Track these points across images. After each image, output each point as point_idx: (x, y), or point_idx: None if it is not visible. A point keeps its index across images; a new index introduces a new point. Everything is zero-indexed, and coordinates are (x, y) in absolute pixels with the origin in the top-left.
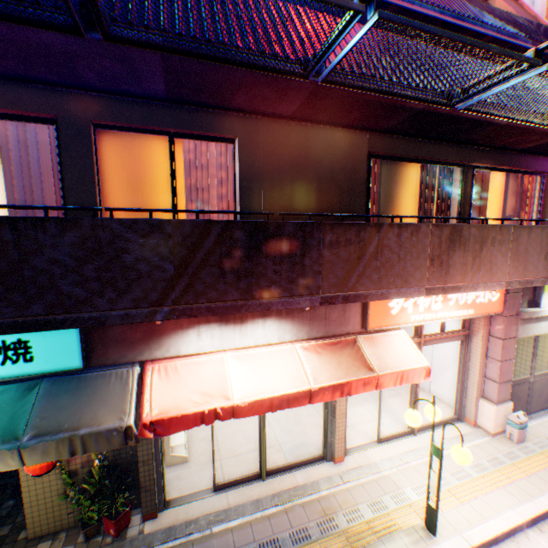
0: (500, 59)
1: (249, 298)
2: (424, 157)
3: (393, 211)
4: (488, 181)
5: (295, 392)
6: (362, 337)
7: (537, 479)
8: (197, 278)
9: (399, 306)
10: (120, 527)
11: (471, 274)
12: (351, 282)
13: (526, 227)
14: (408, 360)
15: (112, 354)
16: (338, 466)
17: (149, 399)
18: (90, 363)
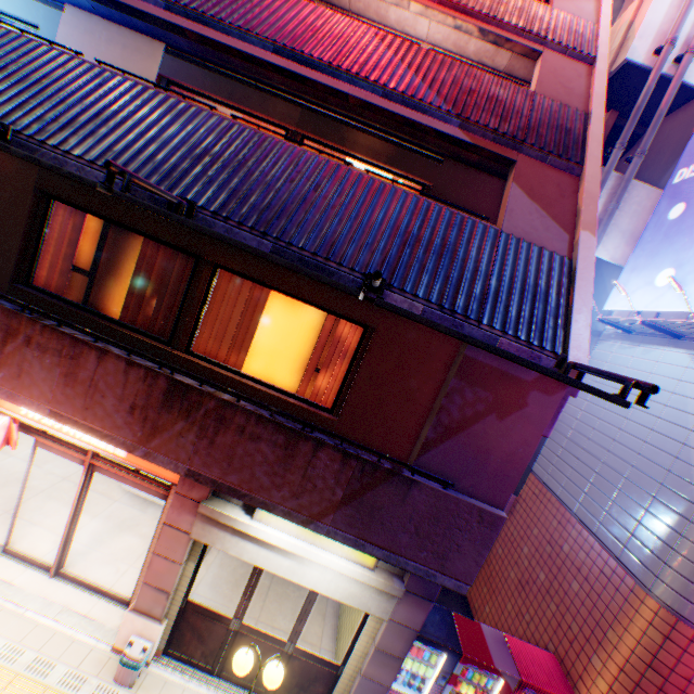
0: (438, 142)
1: None
2: (120, 222)
3: (119, 284)
4: (268, 300)
5: None
6: None
7: None
8: None
9: None
10: None
11: None
12: None
13: (99, 348)
14: None
15: None
16: None
17: None
18: None
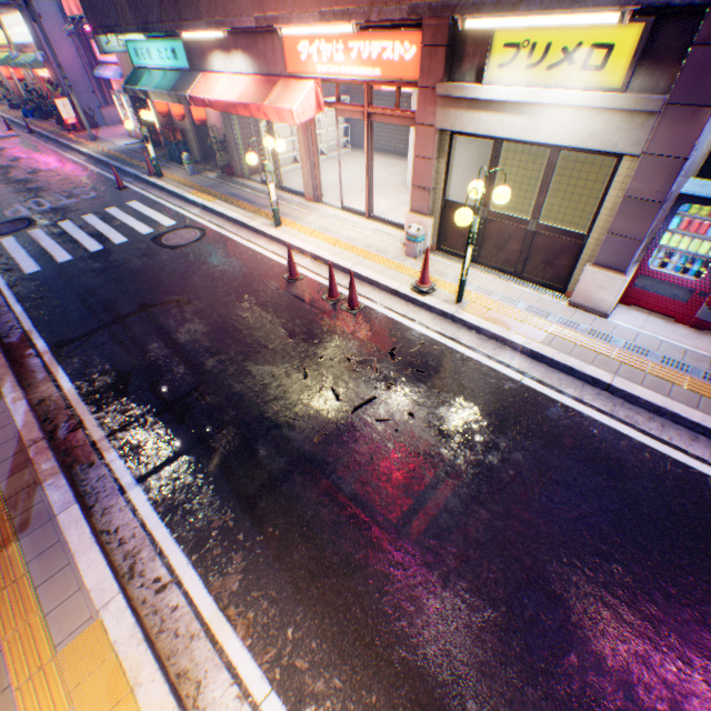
0: None
1: (182, 21)
2: None
3: None
4: None
5: (229, 103)
6: (284, 82)
7: (358, 259)
8: (166, 6)
9: (306, 52)
10: (228, 173)
11: (283, 2)
12: (213, 10)
13: None
14: (290, 106)
15: (197, 65)
16: (306, 204)
17: (196, 90)
18: (193, 69)
